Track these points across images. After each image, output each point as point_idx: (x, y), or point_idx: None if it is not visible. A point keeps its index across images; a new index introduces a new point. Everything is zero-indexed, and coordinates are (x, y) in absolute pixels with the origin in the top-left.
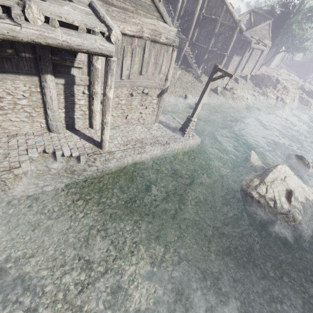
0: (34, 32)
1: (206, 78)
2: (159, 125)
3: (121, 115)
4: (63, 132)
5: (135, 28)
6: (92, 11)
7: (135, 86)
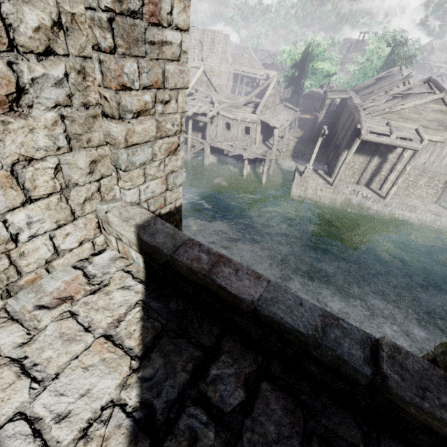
0: (389, 141)
1: None
2: (438, 206)
3: (404, 188)
4: (362, 186)
5: (441, 138)
6: (416, 132)
7: (426, 171)
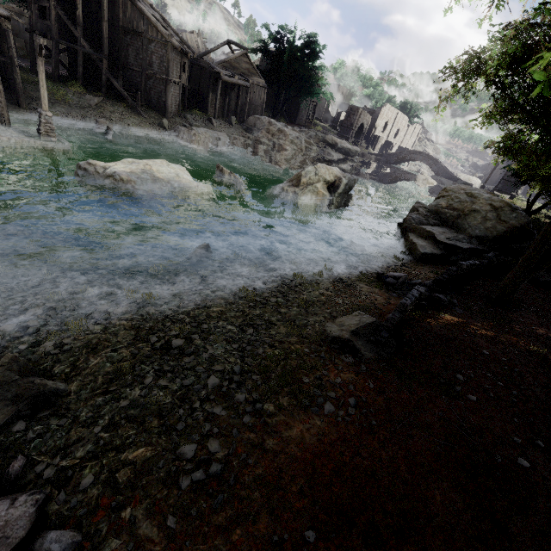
0: None
1: (153, 112)
2: (7, 128)
3: None
4: None
5: None
6: None
7: None
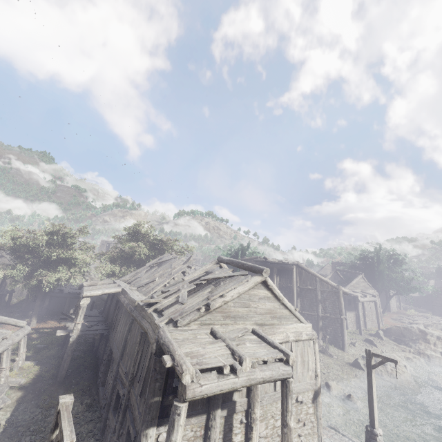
0: (245, 378)
1: (332, 348)
2: None
3: None
4: None
5: (282, 336)
6: (258, 337)
7: None
